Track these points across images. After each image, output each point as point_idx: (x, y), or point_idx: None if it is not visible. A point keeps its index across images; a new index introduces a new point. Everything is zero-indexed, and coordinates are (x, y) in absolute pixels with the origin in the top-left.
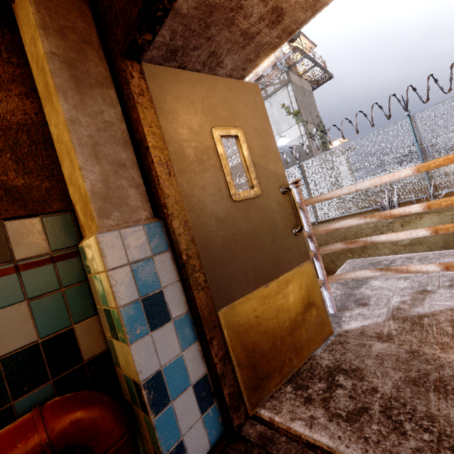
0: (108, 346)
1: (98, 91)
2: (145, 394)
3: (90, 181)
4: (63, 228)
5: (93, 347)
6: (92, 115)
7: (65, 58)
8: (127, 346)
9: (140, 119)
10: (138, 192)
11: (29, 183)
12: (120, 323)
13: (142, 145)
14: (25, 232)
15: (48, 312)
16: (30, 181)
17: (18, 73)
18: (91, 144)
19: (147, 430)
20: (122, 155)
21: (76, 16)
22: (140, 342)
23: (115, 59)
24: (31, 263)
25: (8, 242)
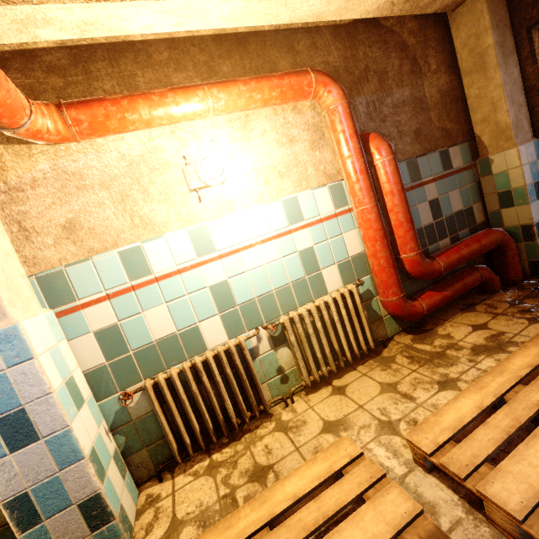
0: (484, 219)
1: (511, 58)
2: (535, 229)
3: (511, 117)
4: (465, 152)
5: (479, 218)
6: (509, 76)
7: (499, 43)
8: (526, 205)
9: (538, 72)
10: (527, 122)
11: (451, 127)
12: (525, 193)
13: (532, 90)
14: (454, 154)
15: (464, 196)
16: (451, 126)
17: (442, 58)
18: (510, 95)
19: (524, 252)
20: (520, 99)
21: (501, 9)
22: (533, 204)
23: (518, 31)
24: (457, 170)
25: (450, 159)
